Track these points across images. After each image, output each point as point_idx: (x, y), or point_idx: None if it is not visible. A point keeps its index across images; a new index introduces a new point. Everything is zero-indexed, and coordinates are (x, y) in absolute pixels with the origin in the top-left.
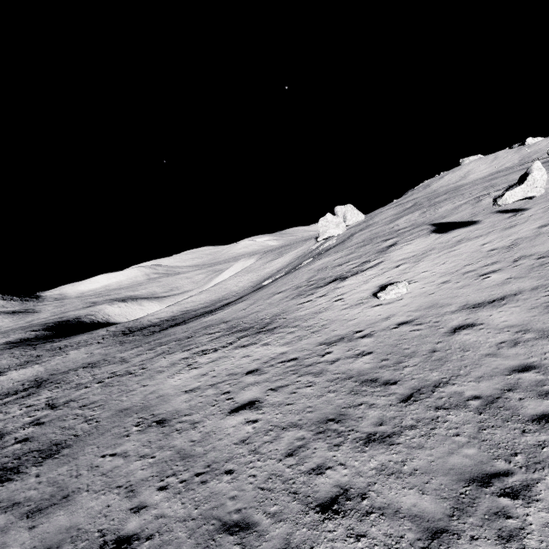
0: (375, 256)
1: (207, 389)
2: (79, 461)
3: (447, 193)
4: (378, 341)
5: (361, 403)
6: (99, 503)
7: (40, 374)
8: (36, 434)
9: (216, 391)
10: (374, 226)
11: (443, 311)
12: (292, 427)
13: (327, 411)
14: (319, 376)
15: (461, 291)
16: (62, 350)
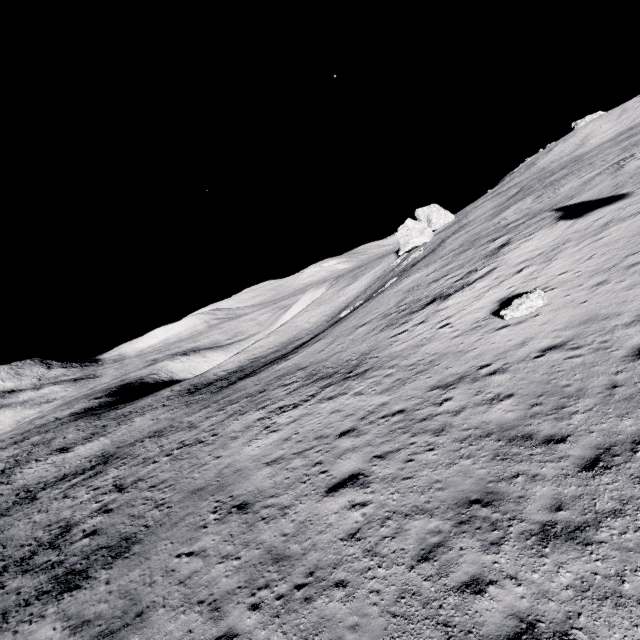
0: (483, 263)
1: (292, 458)
2: (152, 563)
3: (565, 167)
4: (518, 378)
5: (516, 474)
6: (179, 627)
7: (107, 447)
8: (104, 525)
9: (305, 462)
10: (471, 226)
11: (611, 325)
12: (418, 514)
13: (465, 487)
14: (441, 434)
15: (631, 293)
16: (127, 417)
